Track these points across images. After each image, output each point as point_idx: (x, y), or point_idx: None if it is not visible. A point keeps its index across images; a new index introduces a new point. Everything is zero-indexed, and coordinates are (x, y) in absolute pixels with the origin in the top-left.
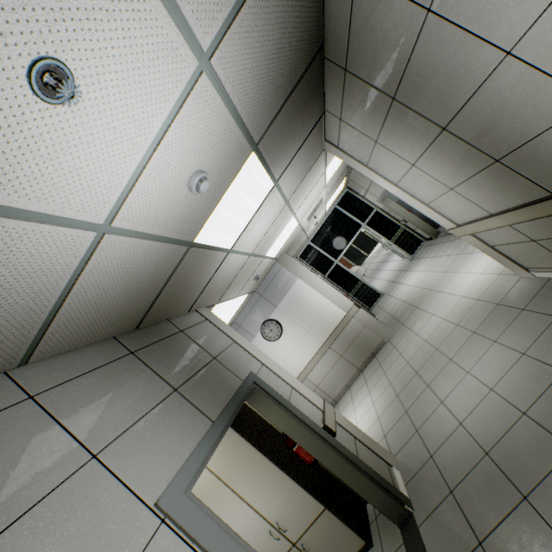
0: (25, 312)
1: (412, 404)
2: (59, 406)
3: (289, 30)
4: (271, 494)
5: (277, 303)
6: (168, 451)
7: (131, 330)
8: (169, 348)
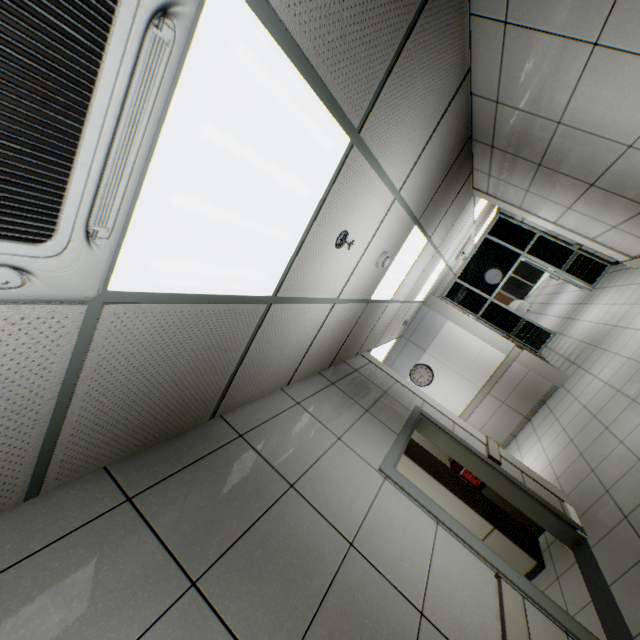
0: (299, 352)
1: (588, 447)
2: (311, 410)
3: (446, 146)
4: None
5: (425, 347)
6: (375, 445)
7: (326, 368)
8: (353, 382)
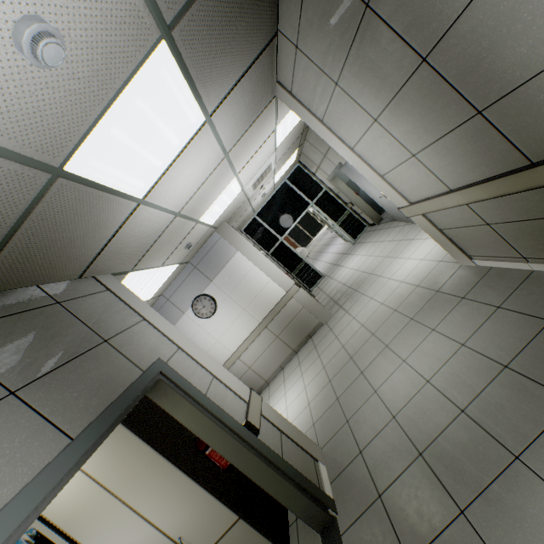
0: None
1: (345, 392)
2: None
3: None
4: (175, 506)
5: (213, 277)
6: None
7: None
8: (24, 327)
